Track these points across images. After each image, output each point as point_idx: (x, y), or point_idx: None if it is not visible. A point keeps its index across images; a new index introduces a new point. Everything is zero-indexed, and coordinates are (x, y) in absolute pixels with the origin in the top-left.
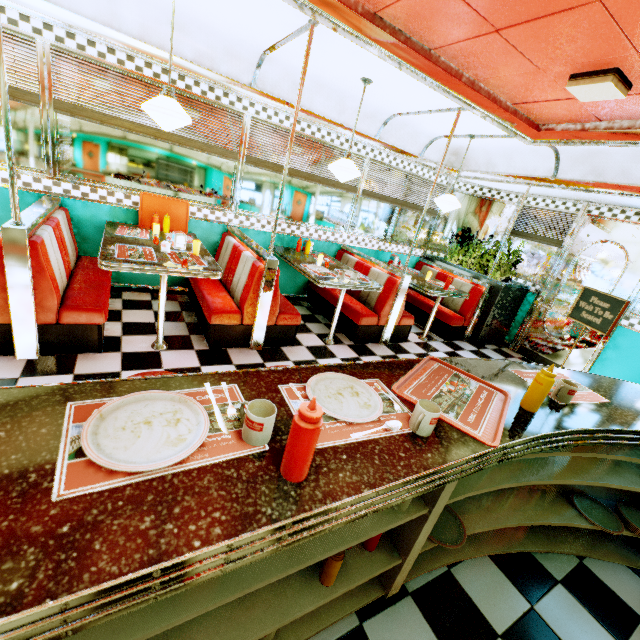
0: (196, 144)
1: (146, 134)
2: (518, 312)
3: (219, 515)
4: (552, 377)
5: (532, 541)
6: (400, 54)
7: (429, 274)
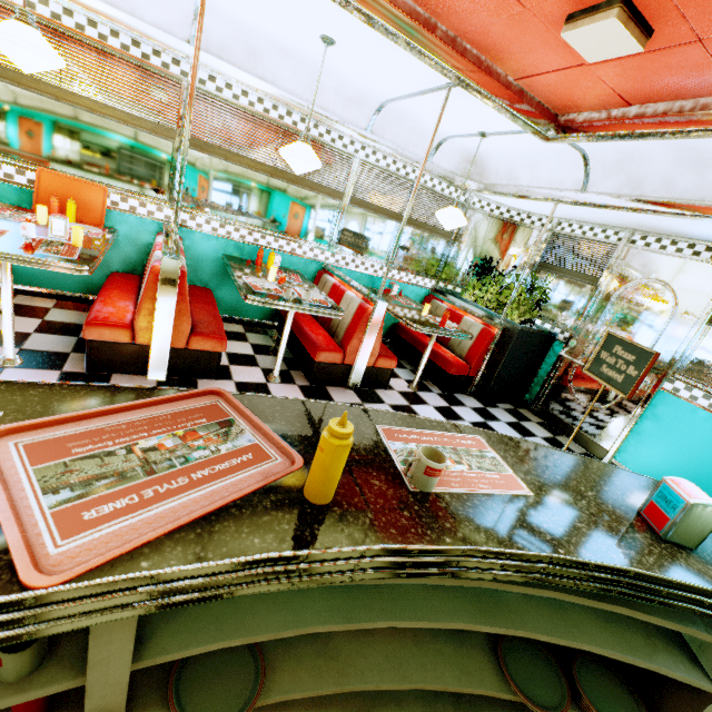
0: (116, 113)
1: (43, 92)
2: (542, 365)
3: None
4: (338, 437)
5: (426, 708)
6: None
7: (426, 307)
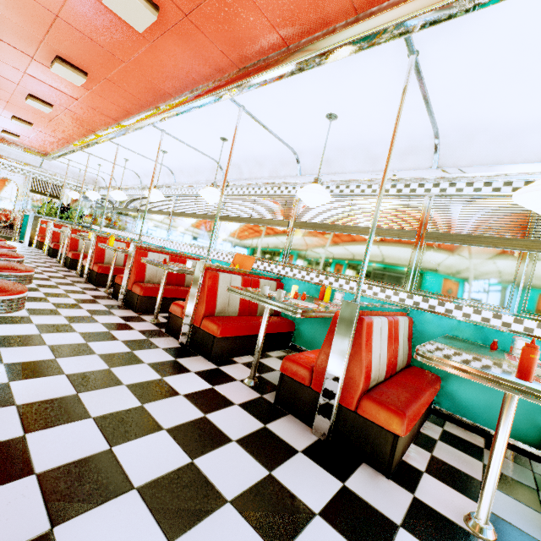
0: (266, 221)
1: (245, 222)
2: None
3: None
4: None
5: None
6: (256, 73)
7: None
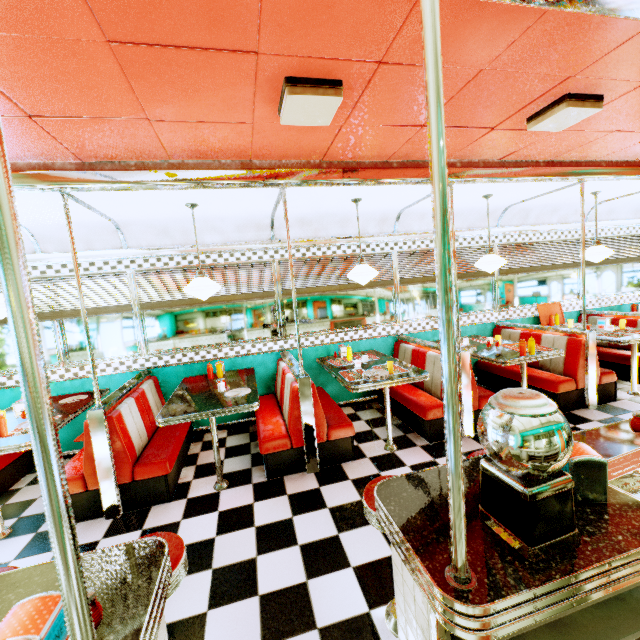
0: (559, 266)
1: (536, 271)
2: None
3: None
4: None
5: None
6: None
7: None
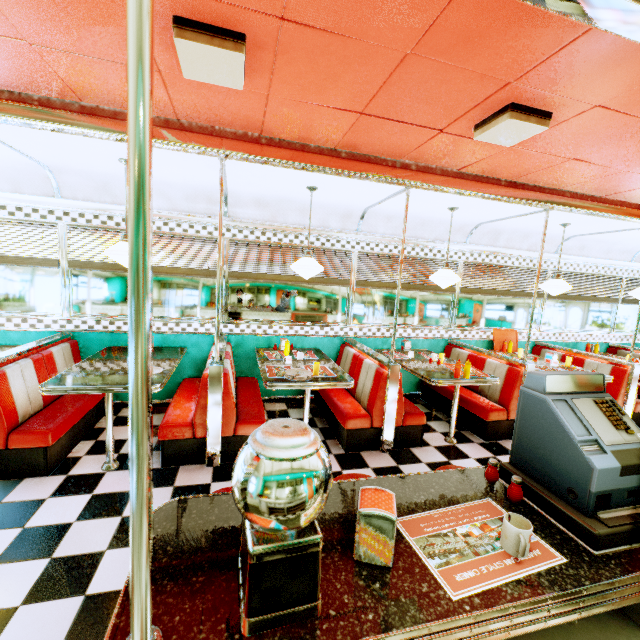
0: (522, 294)
1: (498, 295)
2: None
3: None
4: None
5: None
6: None
7: None
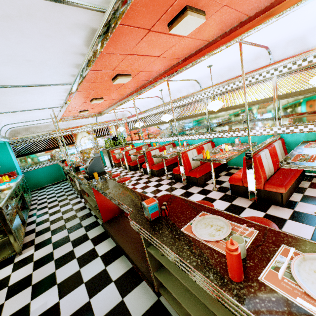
0: None
1: None
2: None
3: (199, 261)
4: None
5: None
6: None
7: None
